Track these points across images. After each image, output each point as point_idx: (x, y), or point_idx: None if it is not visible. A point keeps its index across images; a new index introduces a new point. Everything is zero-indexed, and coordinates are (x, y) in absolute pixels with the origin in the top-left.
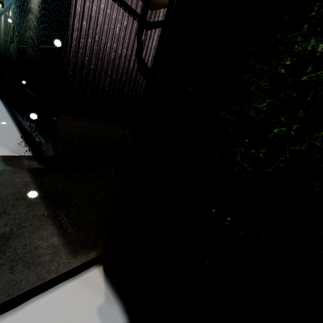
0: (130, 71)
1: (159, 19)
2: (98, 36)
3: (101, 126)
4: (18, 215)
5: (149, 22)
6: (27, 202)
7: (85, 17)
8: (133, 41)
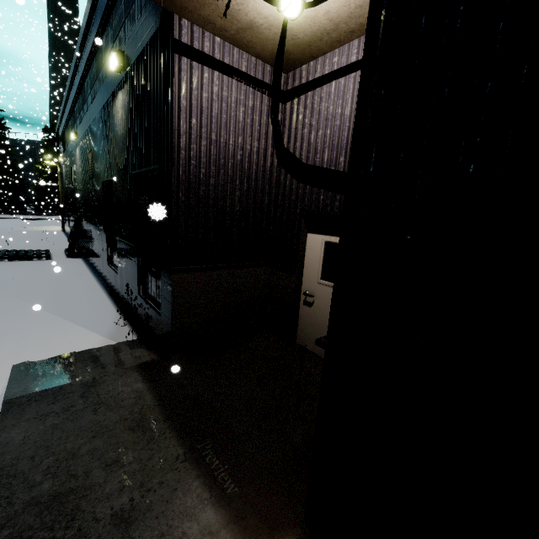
0: (269, 172)
1: (302, 81)
2: (215, 133)
3: (236, 270)
4: (137, 463)
5: (286, 91)
6: (146, 432)
7: (193, 113)
8: (266, 125)
